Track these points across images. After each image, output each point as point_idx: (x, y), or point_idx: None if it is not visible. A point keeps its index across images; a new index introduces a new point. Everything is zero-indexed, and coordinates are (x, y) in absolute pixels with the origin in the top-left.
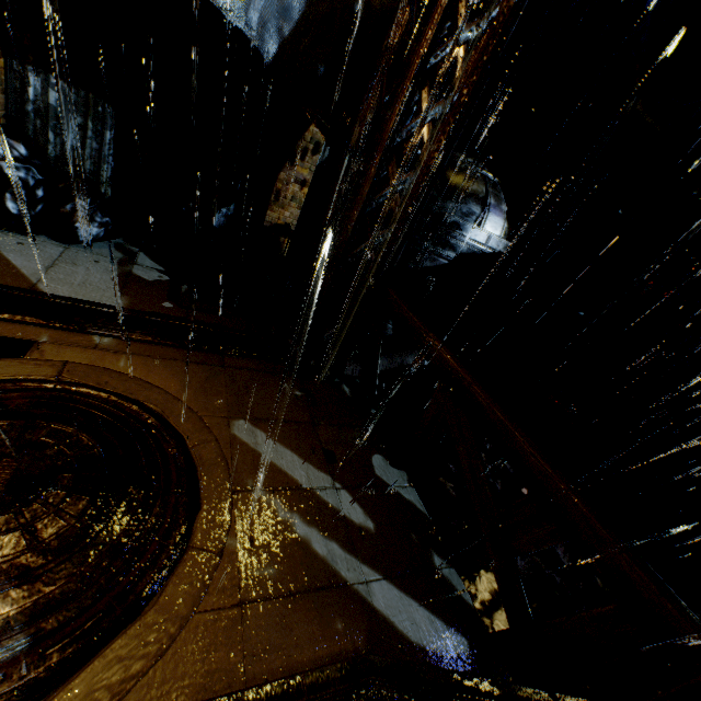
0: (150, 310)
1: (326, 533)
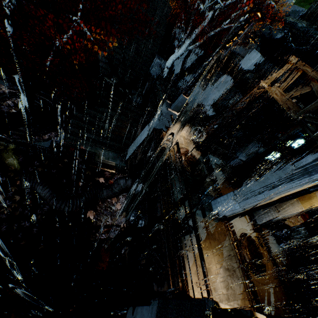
0: (277, 262)
1: (267, 304)
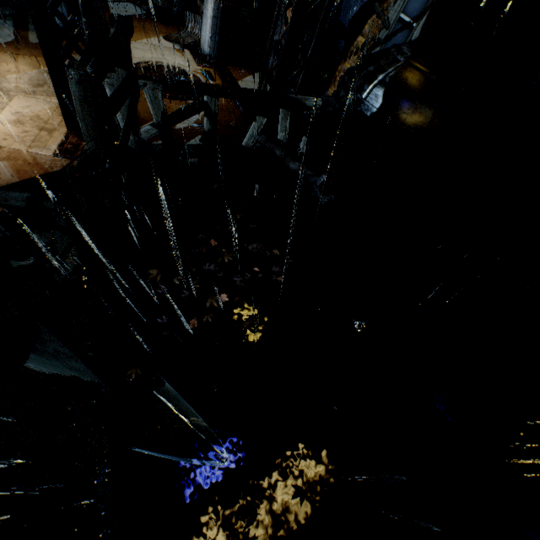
0: None
1: None
